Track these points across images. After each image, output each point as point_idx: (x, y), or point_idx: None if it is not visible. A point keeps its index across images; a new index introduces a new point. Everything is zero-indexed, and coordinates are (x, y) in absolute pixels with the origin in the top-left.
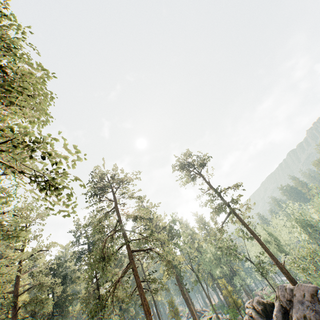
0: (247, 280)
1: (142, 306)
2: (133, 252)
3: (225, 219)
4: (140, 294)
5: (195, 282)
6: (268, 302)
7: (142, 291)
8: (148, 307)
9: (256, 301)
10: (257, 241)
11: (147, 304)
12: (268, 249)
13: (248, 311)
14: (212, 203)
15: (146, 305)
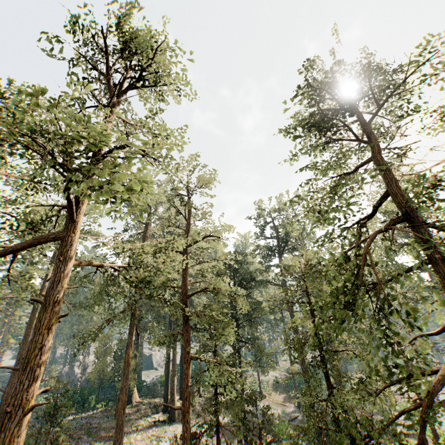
0: None
1: None
2: None
3: None
4: None
5: None
6: None
7: None
8: None
9: None
10: None
11: None
12: None
13: None
14: None
15: None
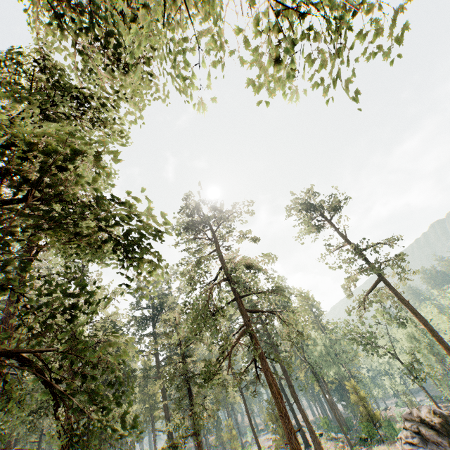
0: (374, 390)
1: (269, 388)
2: (249, 310)
3: (370, 290)
4: (265, 369)
5: (312, 378)
6: (449, 414)
7: (268, 366)
8: (278, 389)
9: (427, 412)
10: (424, 325)
11: (277, 385)
12: (442, 339)
13: (411, 425)
14: (352, 264)
15: (276, 386)
